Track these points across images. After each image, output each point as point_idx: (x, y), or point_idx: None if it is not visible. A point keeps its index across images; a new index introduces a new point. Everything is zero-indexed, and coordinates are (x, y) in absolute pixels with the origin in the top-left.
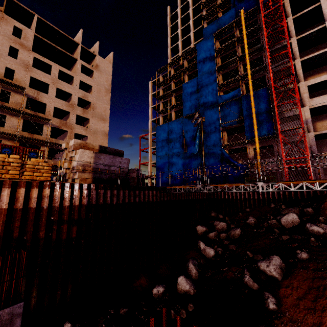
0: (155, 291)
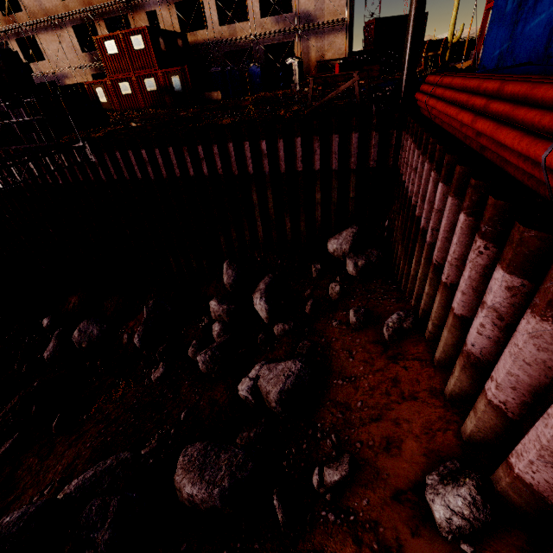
0: (43, 321)
